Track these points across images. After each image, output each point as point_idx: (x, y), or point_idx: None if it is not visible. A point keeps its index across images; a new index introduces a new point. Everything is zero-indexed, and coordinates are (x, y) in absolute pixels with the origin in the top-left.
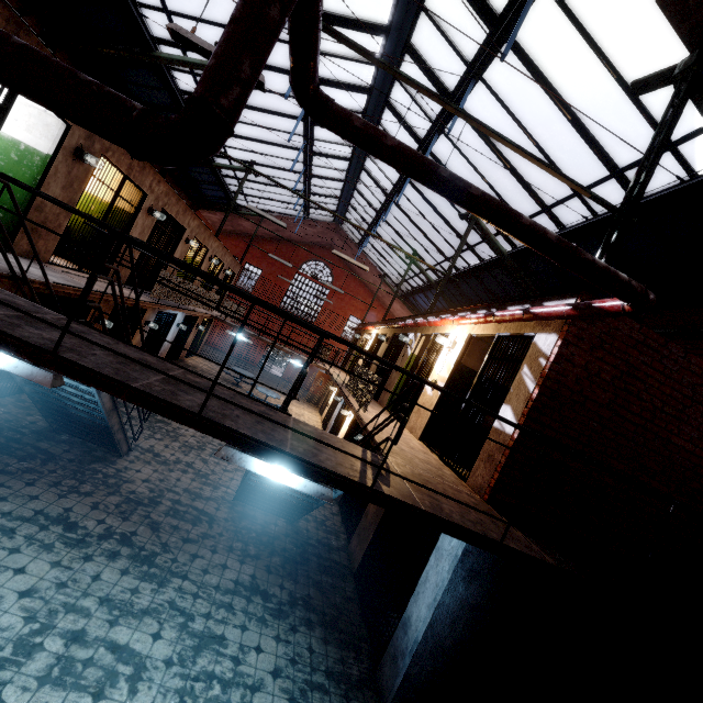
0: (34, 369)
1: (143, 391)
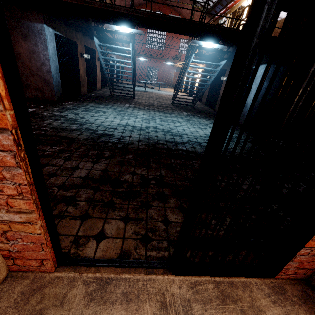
0: (137, 30)
1: (175, 17)
